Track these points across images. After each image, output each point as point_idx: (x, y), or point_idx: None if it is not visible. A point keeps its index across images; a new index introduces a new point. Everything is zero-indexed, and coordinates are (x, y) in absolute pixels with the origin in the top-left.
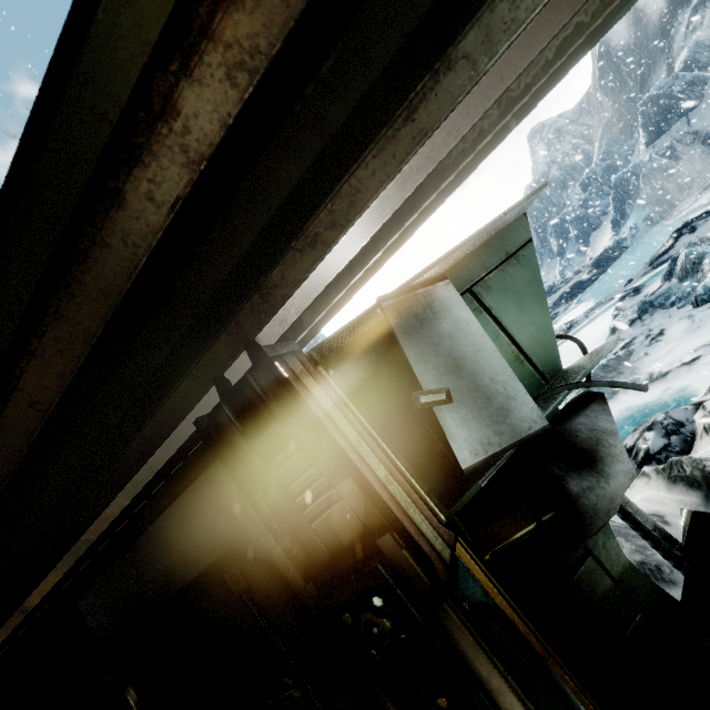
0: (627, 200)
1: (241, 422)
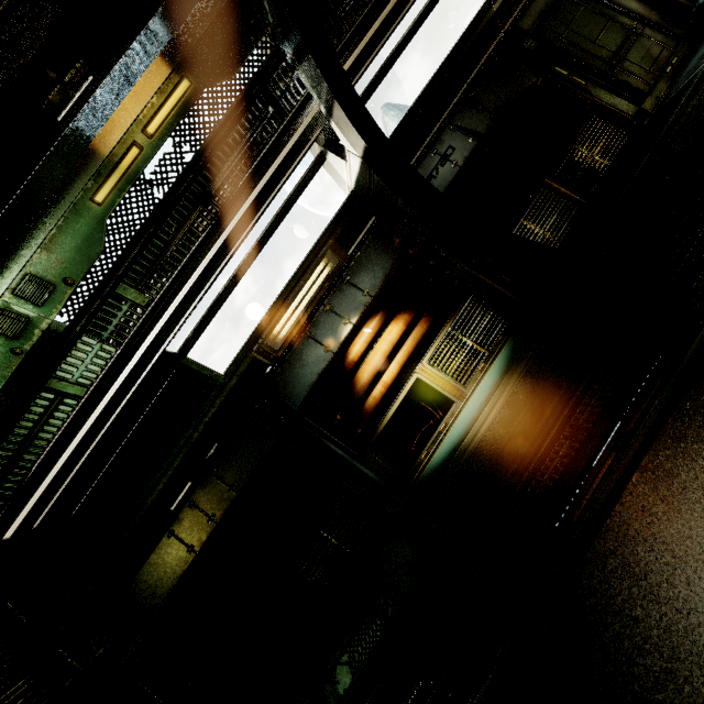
0: None
1: None
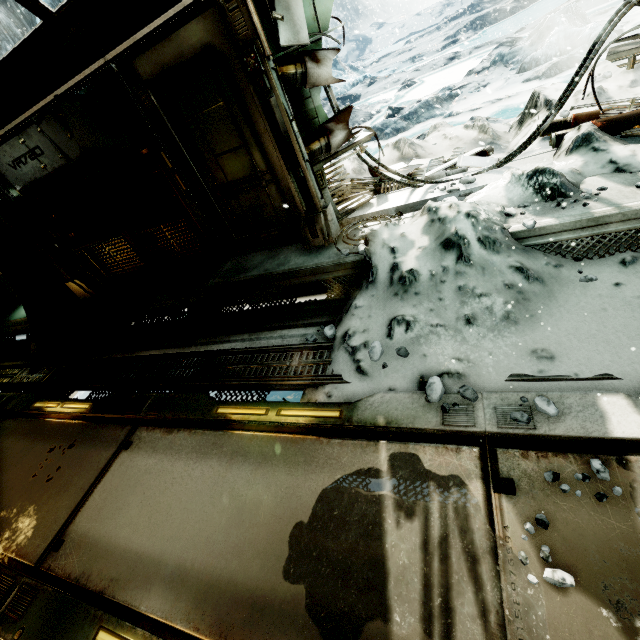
0: None
1: None
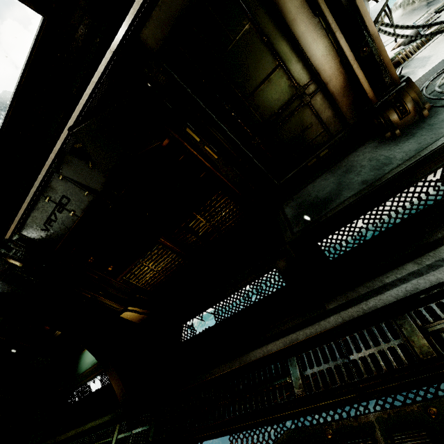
0: None
1: None
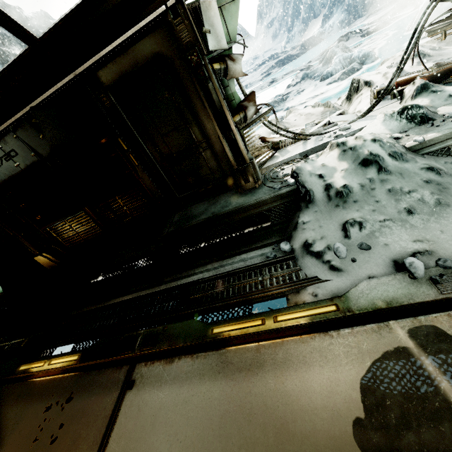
0: (338, 1)
1: (172, 16)
